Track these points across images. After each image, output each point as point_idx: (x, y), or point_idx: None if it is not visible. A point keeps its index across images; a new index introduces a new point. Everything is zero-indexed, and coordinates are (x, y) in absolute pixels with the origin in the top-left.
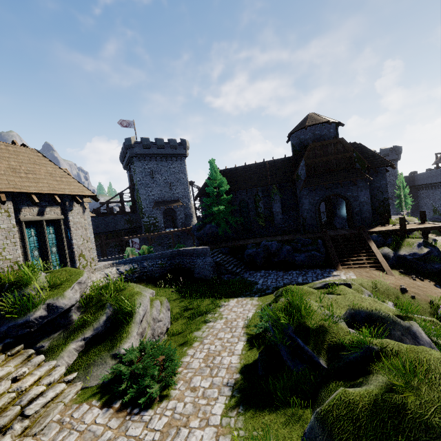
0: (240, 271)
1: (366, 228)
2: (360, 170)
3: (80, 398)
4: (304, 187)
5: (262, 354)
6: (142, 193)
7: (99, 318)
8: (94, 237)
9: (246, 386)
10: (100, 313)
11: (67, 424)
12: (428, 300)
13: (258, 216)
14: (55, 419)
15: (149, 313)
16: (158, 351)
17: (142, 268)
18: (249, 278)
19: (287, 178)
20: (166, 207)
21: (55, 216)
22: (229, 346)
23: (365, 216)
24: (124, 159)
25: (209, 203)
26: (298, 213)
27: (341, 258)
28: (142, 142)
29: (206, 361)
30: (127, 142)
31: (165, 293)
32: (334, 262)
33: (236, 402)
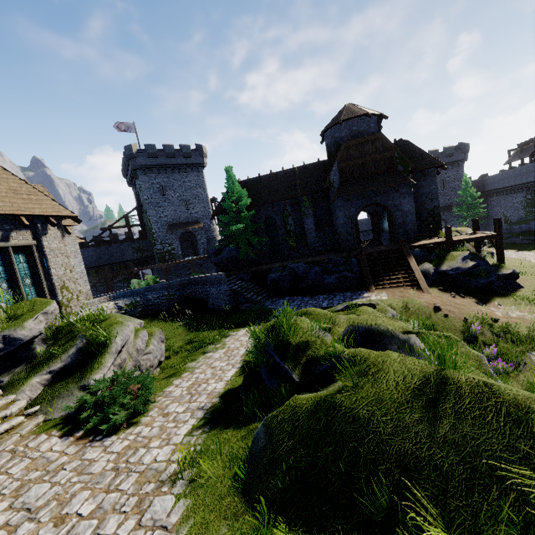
0: (262, 299)
1: (410, 242)
2: (402, 173)
3: (40, 429)
4: (337, 196)
5: (246, 377)
6: (151, 214)
7: (68, 349)
8: (97, 270)
9: (221, 408)
10: (70, 344)
11: (20, 453)
12: (462, 318)
13: (288, 235)
14: (7, 449)
15: (132, 343)
16: (131, 380)
17: (145, 301)
18: (270, 306)
19: (320, 187)
20: (183, 231)
21: (24, 241)
22: (220, 374)
23: (409, 229)
24: (127, 173)
25: (227, 222)
26: (334, 229)
27: (376, 278)
28: (147, 151)
29: (190, 389)
30: (128, 151)
31: (172, 327)
32: (367, 282)
33: (205, 422)
